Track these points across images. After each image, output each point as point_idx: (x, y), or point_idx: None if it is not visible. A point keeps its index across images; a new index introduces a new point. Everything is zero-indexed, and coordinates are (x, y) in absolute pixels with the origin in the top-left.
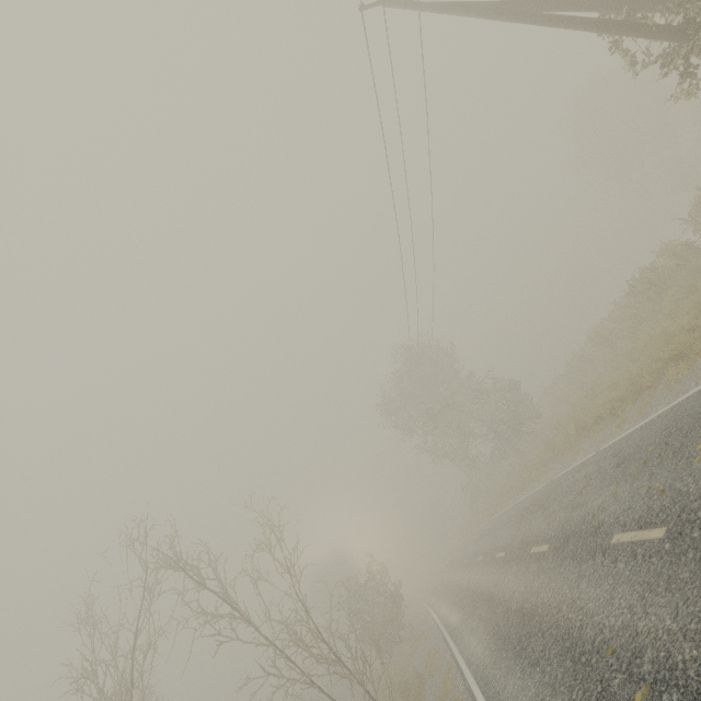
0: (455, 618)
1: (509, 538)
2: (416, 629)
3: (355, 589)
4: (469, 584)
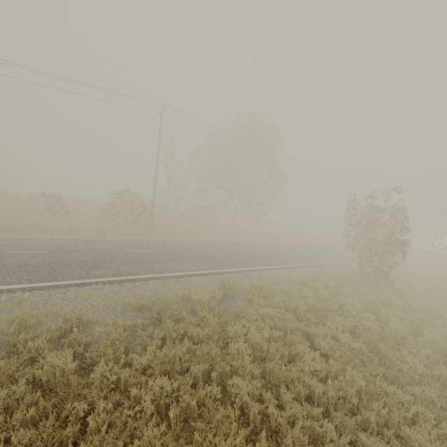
0: None
1: None
2: (337, 273)
3: (384, 207)
4: None
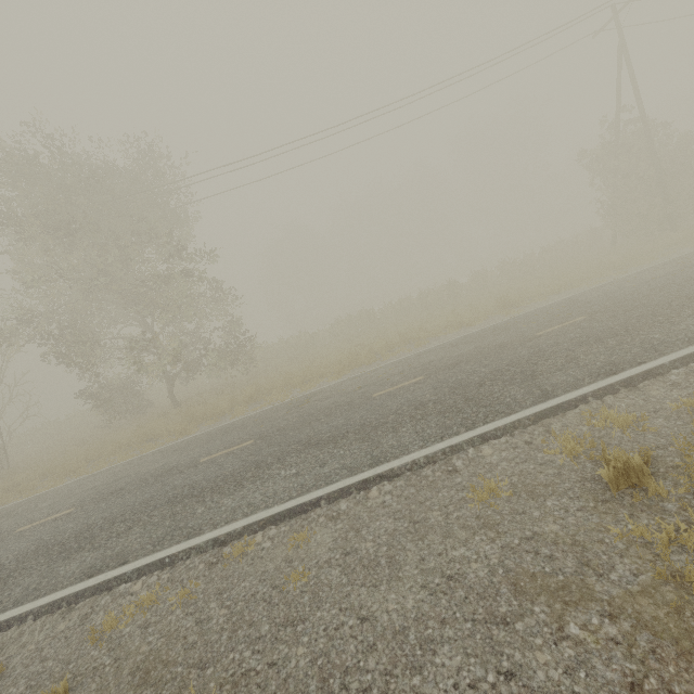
0: (556, 379)
1: (540, 325)
2: None
3: None
4: (473, 378)
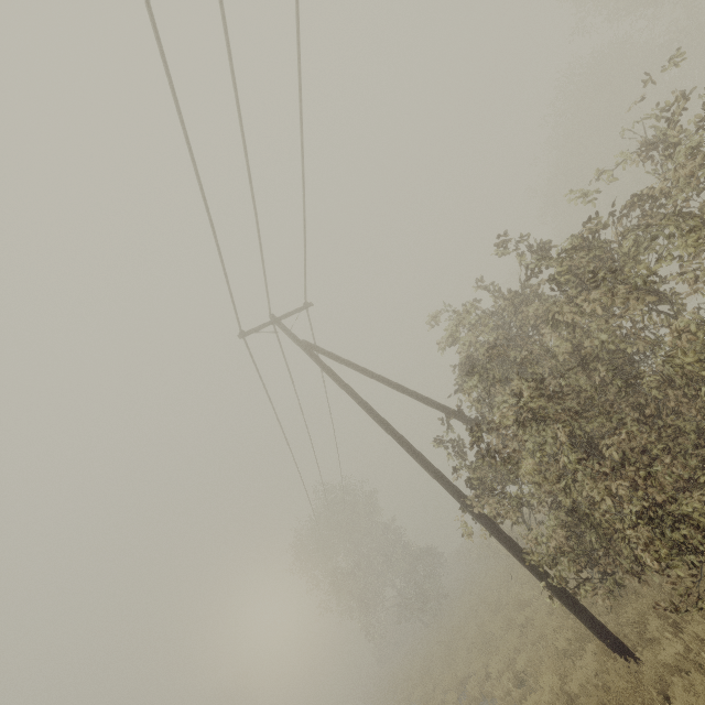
0: None
1: None
2: None
3: None
4: None
